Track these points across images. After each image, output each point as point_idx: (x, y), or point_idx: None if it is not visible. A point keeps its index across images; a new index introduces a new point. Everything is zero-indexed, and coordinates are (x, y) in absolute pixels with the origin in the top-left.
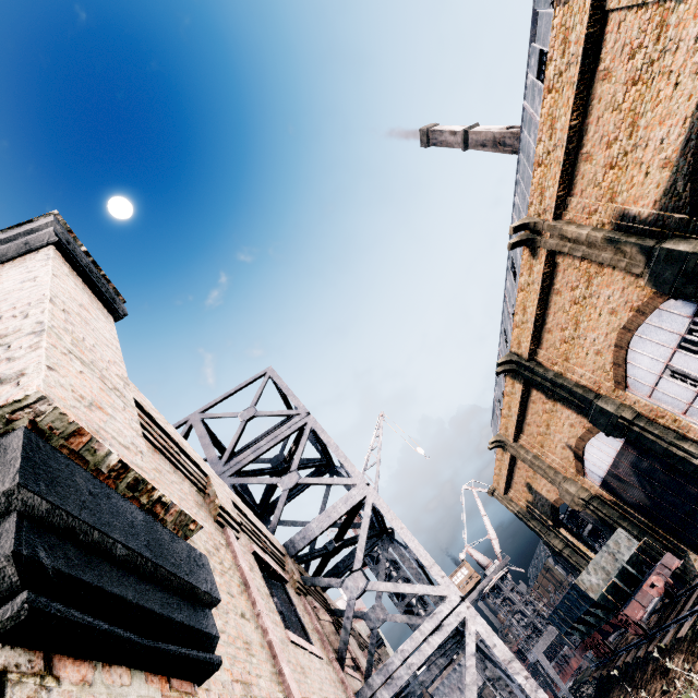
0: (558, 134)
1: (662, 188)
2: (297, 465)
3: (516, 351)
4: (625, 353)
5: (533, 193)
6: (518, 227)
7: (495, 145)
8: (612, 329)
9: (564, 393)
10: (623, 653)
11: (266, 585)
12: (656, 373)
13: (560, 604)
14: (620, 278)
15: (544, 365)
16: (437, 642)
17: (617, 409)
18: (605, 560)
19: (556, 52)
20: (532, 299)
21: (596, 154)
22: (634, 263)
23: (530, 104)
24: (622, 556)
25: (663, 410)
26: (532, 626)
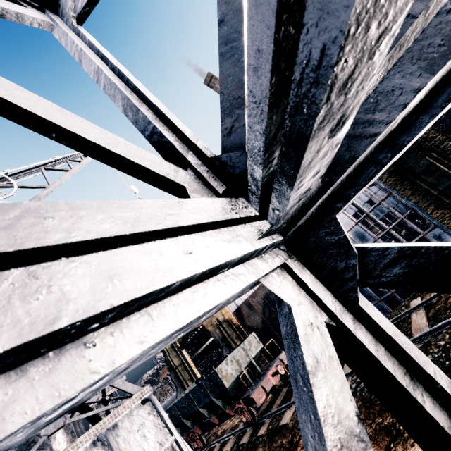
0: None
1: None
2: None
3: None
4: None
5: None
6: None
7: None
8: None
9: None
10: (215, 446)
11: None
12: None
13: (181, 399)
14: None
15: None
16: None
17: None
18: (241, 354)
19: None
20: None
21: None
22: None
23: None
24: (251, 353)
25: None
26: None
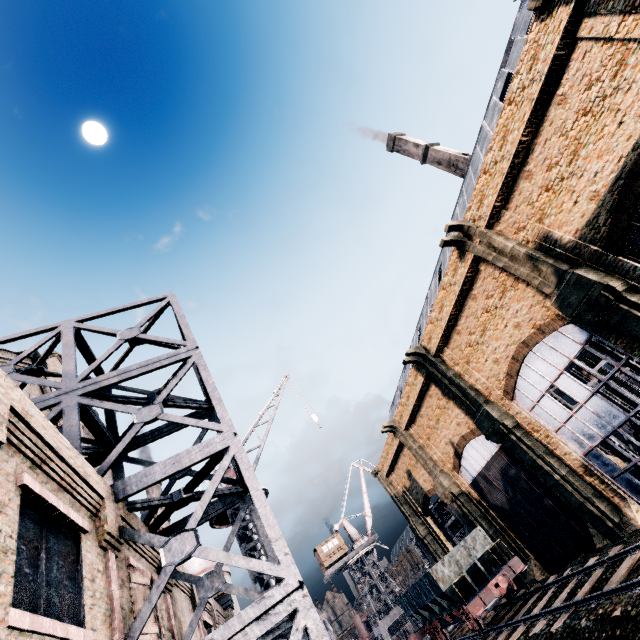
0: (508, 147)
1: (586, 218)
2: (163, 398)
3: (425, 345)
4: (519, 366)
5: (474, 198)
6: (453, 226)
7: (449, 166)
8: (513, 342)
9: (459, 392)
10: None
11: (38, 532)
12: (541, 390)
13: (411, 589)
14: (530, 295)
15: (447, 364)
16: (256, 635)
17: (501, 416)
18: (461, 553)
19: (524, 67)
20: (451, 299)
21: (536, 174)
22: (546, 283)
23: (488, 122)
24: (476, 553)
25: (539, 425)
26: (384, 602)
